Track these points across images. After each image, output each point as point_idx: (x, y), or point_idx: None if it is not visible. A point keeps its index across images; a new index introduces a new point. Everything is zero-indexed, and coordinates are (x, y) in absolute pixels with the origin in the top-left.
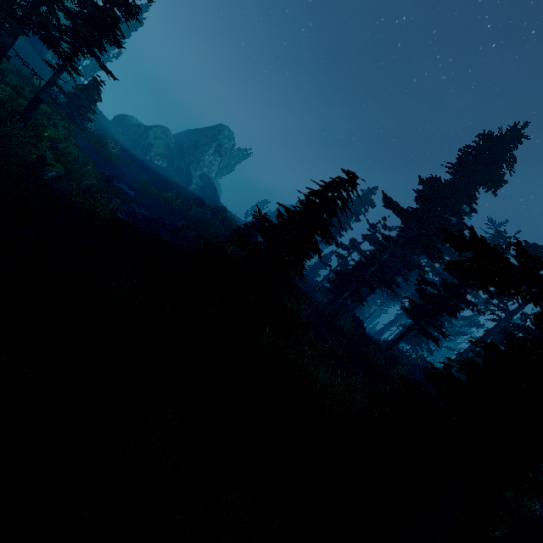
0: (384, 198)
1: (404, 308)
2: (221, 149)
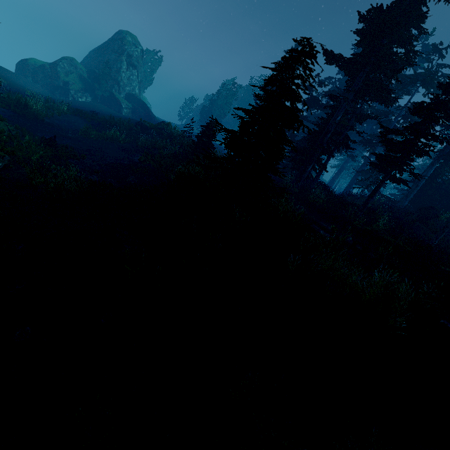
0: (325, 54)
1: (371, 164)
2: (132, 60)
